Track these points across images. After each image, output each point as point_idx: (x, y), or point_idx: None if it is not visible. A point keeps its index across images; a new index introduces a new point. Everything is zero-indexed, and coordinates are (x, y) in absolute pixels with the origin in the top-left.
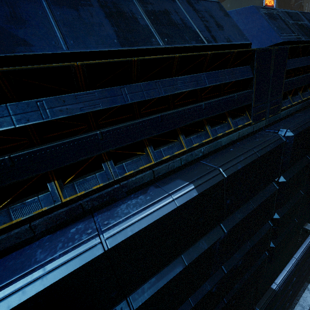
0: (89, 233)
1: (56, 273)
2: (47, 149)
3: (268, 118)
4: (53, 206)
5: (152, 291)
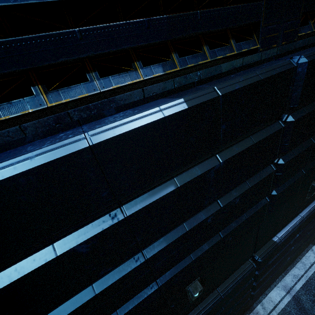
0: (76, 133)
1: (44, 157)
2: (23, 42)
3: (280, 46)
4: (39, 109)
5: (145, 204)
